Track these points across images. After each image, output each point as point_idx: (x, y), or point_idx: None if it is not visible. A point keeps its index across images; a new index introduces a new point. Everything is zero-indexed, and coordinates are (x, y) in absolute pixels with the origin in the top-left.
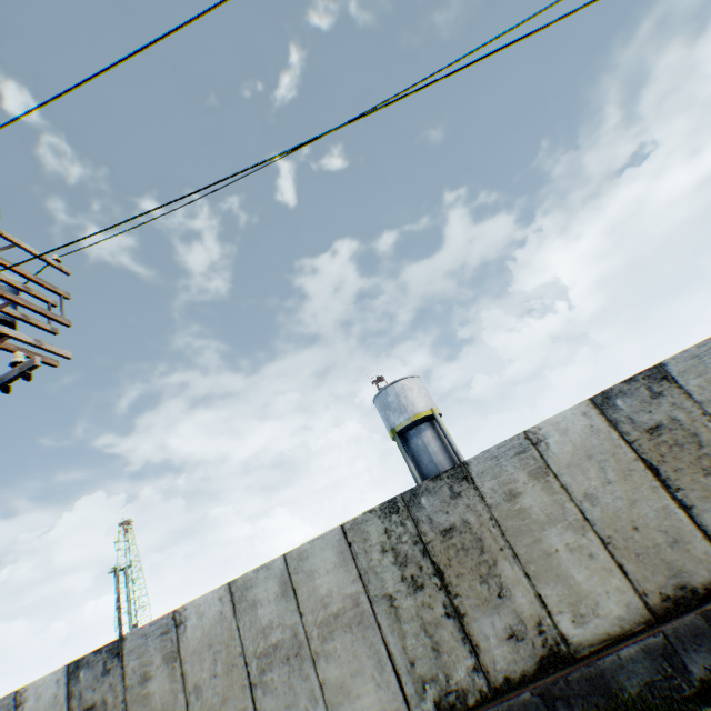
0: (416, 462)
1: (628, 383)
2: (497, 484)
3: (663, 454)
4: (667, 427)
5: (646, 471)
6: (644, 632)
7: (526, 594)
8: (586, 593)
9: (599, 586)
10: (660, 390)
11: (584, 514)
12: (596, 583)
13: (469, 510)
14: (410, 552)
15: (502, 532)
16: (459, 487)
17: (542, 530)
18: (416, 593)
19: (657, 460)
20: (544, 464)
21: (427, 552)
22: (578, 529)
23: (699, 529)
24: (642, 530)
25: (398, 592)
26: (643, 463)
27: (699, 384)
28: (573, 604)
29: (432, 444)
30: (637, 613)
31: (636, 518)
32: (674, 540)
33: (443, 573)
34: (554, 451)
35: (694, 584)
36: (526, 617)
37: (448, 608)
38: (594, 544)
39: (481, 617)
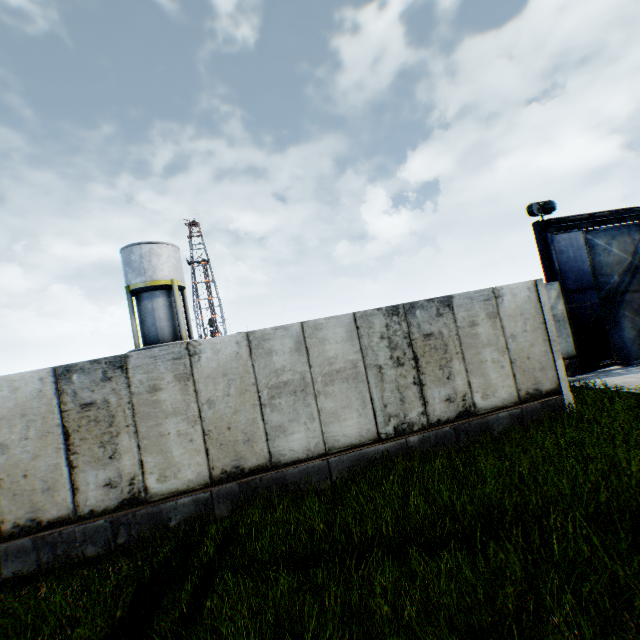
0: (141, 321)
1: (93, 364)
2: None
3: (83, 426)
4: (99, 406)
5: (62, 436)
6: None
7: None
8: None
9: None
10: (113, 376)
11: None
12: None
13: None
14: None
15: None
16: None
17: None
18: None
19: (76, 429)
20: None
21: None
22: None
23: (73, 483)
24: (32, 478)
25: None
26: (64, 429)
27: (143, 380)
28: None
29: (161, 311)
30: None
31: (32, 468)
32: (51, 488)
33: None
34: None
35: (45, 519)
36: None
37: None
38: None
39: None
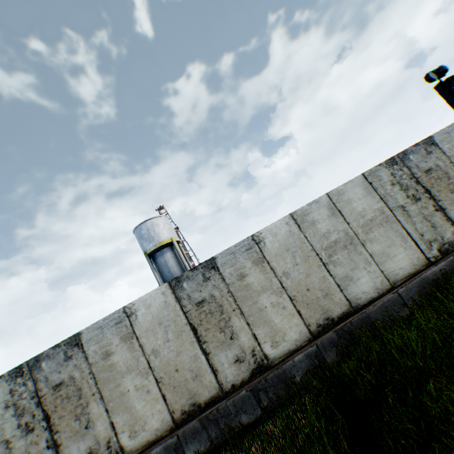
0: (160, 273)
1: (193, 271)
2: (98, 347)
3: (202, 320)
4: (208, 301)
5: (191, 331)
6: (168, 436)
7: (104, 423)
8: (141, 416)
9: (149, 410)
10: (210, 276)
11: (150, 364)
12: (148, 409)
13: (76, 368)
14: (28, 405)
15: (96, 382)
16: (72, 351)
17: (122, 377)
18: (28, 435)
19: (198, 323)
20: (132, 331)
21: (41, 403)
22: (144, 374)
23: (211, 366)
24: (181, 370)
25: (14, 436)
26: (190, 326)
27: (231, 272)
28: (132, 425)
29: (171, 261)
30: (167, 424)
31: (179, 363)
32: (197, 375)
33: (50, 417)
34: (140, 321)
35: (201, 401)
36: (101, 438)
37: (50, 441)
38: (152, 383)
39: (72, 444)
